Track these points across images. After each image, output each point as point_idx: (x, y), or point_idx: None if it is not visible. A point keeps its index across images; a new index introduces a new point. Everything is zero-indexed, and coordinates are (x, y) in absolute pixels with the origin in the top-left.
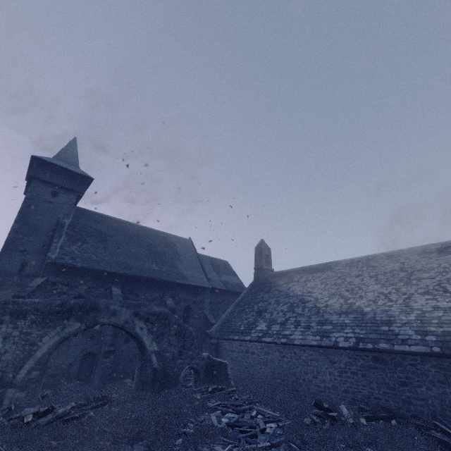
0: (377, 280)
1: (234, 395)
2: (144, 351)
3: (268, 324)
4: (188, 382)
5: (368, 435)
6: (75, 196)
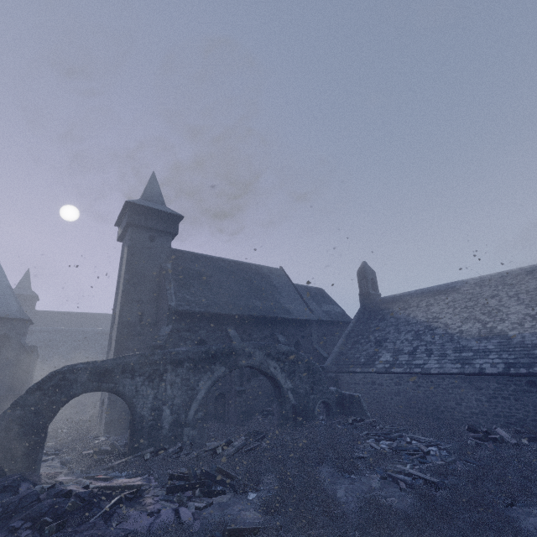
0: (519, 300)
1: (377, 425)
2: (280, 389)
3: (393, 354)
4: (317, 416)
5: (536, 453)
6: (170, 238)
